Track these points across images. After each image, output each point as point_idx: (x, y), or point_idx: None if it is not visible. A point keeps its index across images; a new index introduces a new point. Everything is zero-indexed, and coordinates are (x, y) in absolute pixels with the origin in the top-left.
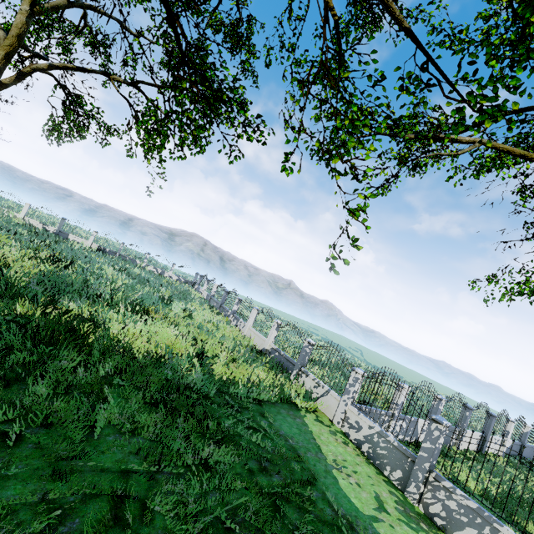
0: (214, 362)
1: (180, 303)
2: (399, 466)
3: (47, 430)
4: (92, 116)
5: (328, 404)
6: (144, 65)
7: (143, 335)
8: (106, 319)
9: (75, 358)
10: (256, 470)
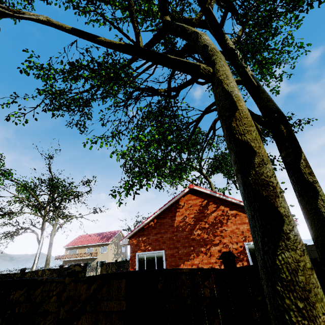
0: None
1: None
2: None
3: None
4: None
5: None
6: None
7: None
8: None
9: None
10: None
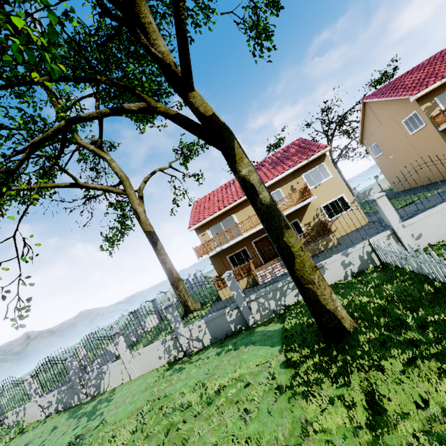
0: None
1: None
2: (74, 394)
3: None
4: None
5: (30, 414)
6: None
7: None
8: None
9: None
10: None
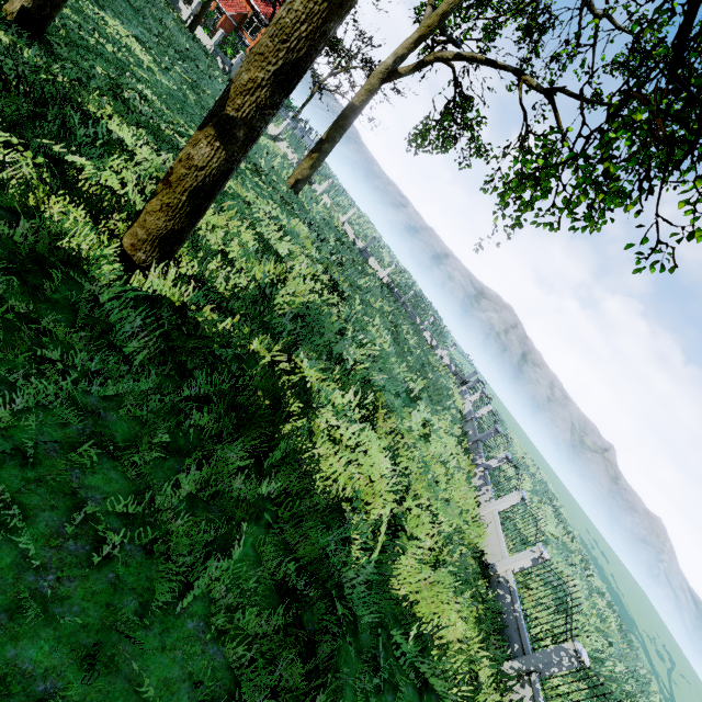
0: (406, 546)
1: (427, 408)
2: None
3: (143, 559)
4: (469, 126)
5: None
6: (582, 65)
7: (343, 456)
8: (325, 399)
9: (245, 458)
10: None
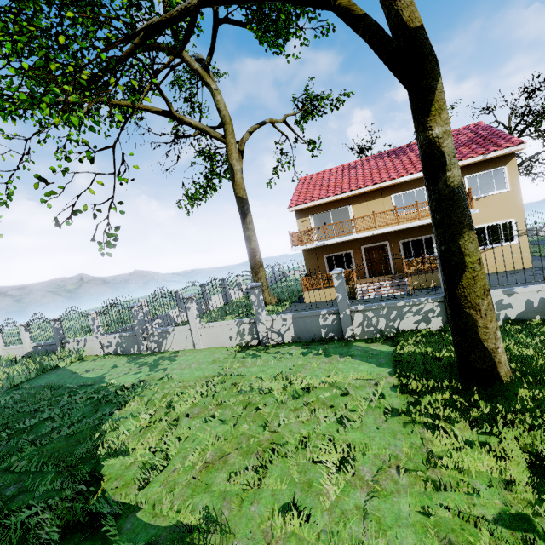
0: None
1: None
2: (135, 343)
3: None
4: None
5: (90, 347)
6: None
7: None
8: None
9: None
10: (3, 411)
